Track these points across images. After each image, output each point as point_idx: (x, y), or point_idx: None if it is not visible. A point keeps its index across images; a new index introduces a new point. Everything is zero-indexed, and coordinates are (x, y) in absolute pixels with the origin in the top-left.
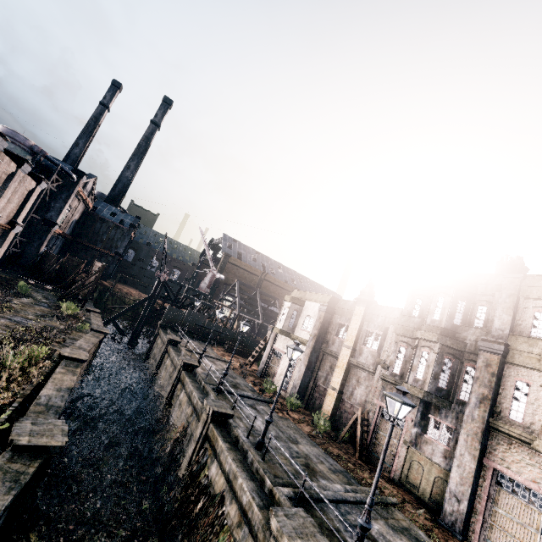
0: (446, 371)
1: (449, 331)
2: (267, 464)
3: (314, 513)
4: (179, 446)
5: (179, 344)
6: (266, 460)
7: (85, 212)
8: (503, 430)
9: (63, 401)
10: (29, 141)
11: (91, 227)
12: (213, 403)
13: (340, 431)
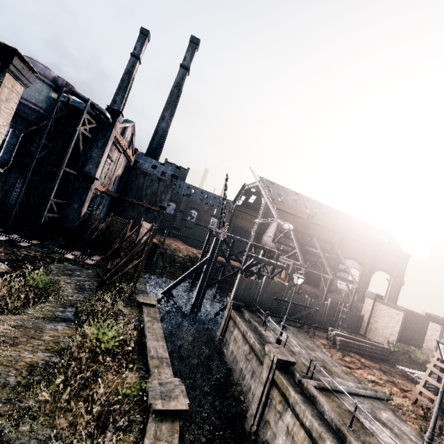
0: None
1: None
2: None
3: None
4: None
5: (292, 367)
6: None
7: (127, 166)
8: None
9: None
10: (50, 72)
11: (134, 182)
12: None
13: None
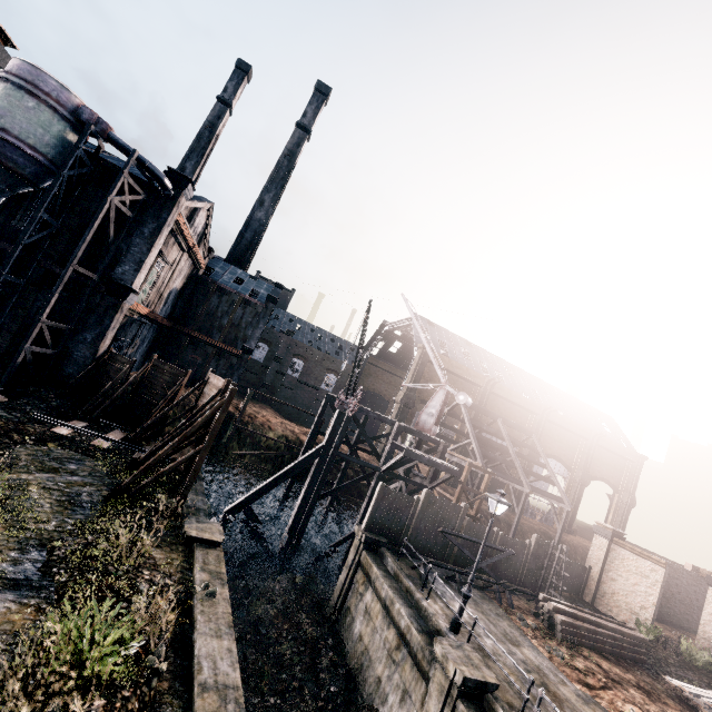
0: None
1: None
2: None
3: None
4: None
5: (491, 694)
6: None
7: (192, 276)
8: None
9: None
10: (69, 95)
11: (202, 304)
12: None
13: None
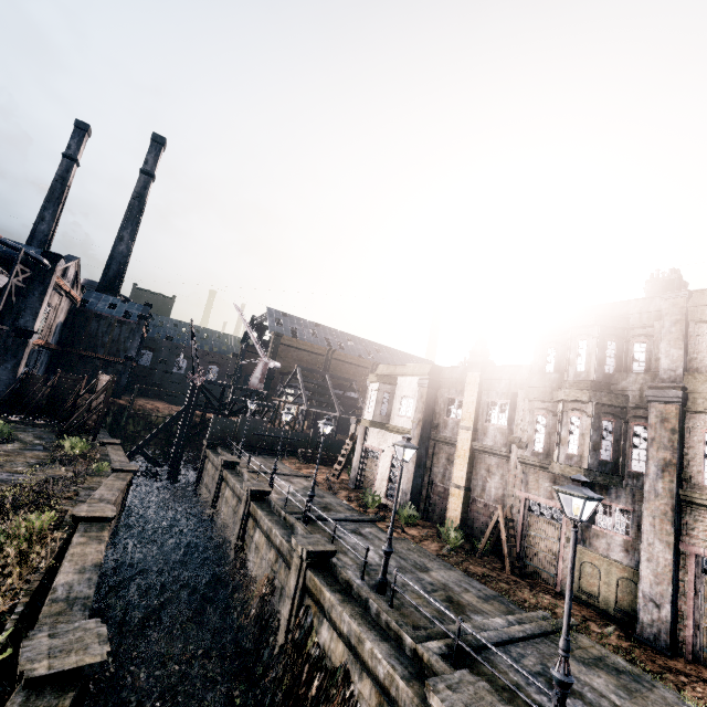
0: (608, 437)
1: (601, 384)
2: (398, 612)
3: (480, 669)
4: (267, 607)
5: (237, 465)
6: (395, 606)
7: (71, 309)
8: (700, 502)
9: (91, 588)
10: None
11: (84, 329)
12: (305, 540)
13: (477, 541)
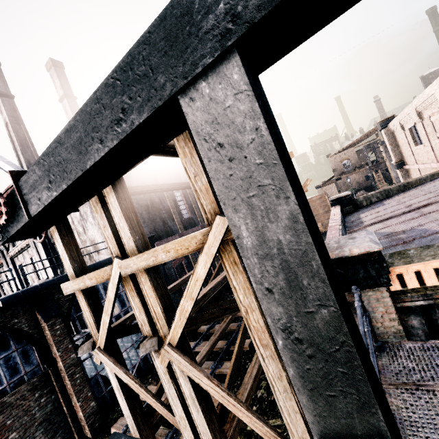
0: None
1: None
2: None
3: None
4: None
5: None
6: None
7: None
8: None
9: None
10: None
11: None
12: None
13: None
